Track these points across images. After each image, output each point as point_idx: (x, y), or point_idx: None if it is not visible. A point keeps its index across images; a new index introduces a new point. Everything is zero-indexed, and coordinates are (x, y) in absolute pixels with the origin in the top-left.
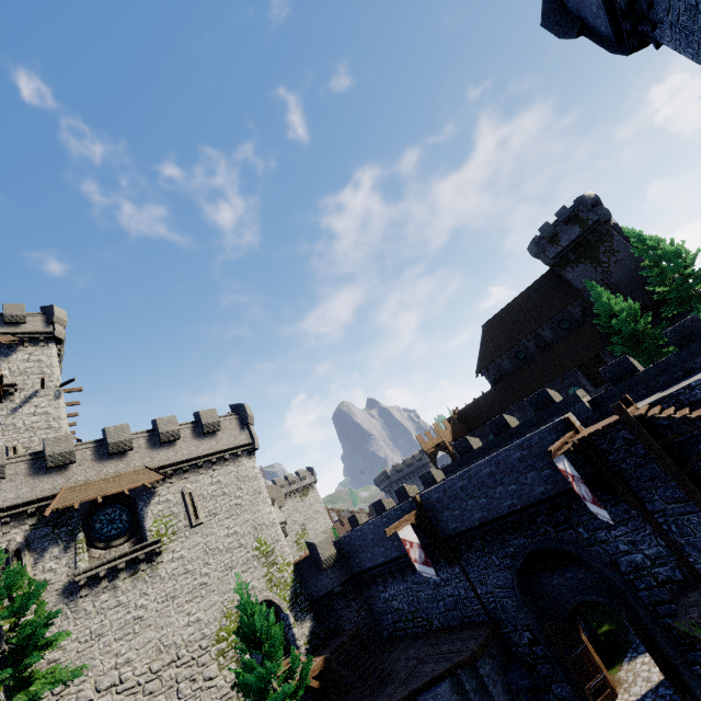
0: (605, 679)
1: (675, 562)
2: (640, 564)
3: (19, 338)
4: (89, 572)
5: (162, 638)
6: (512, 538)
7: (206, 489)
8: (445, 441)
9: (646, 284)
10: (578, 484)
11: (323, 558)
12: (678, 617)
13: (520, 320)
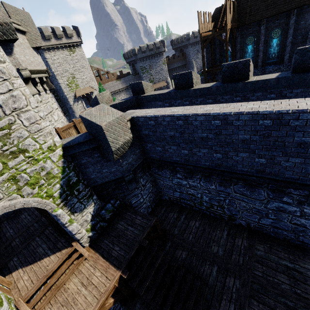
0: None
1: None
2: None
3: None
4: None
5: None
6: None
7: None
8: (227, 27)
9: None
10: None
11: (114, 147)
12: None
13: None
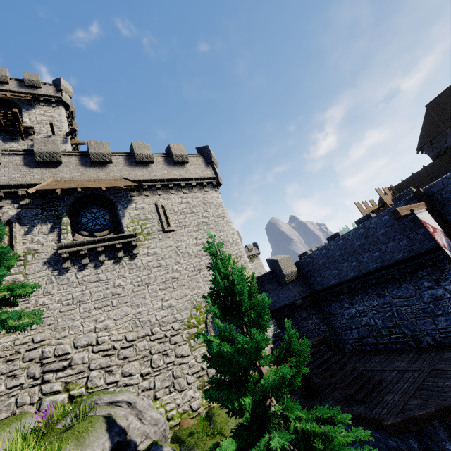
0: None
1: None
2: None
3: (35, 96)
4: (70, 248)
5: (137, 314)
6: None
7: (176, 206)
8: (387, 204)
9: None
10: None
11: (285, 272)
12: None
13: None
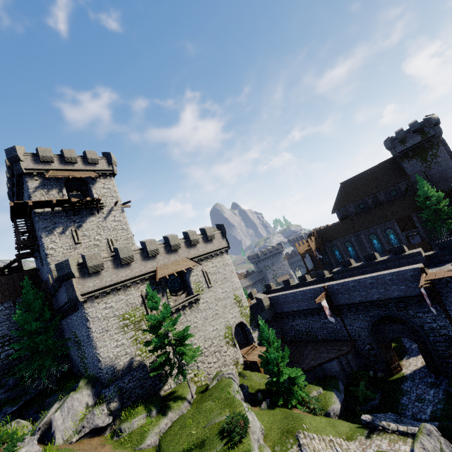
0: (399, 364)
1: (450, 329)
2: (434, 327)
3: (98, 174)
4: (175, 307)
5: (205, 335)
6: (373, 310)
7: (211, 269)
8: (312, 249)
9: (449, 179)
10: (427, 298)
11: (265, 305)
12: (451, 349)
13: (366, 185)
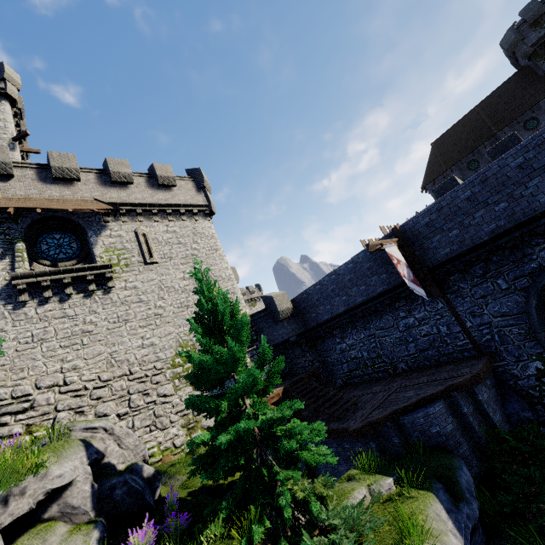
0: None
1: None
2: None
3: None
4: (28, 279)
5: (113, 353)
6: (536, 250)
7: (161, 235)
8: None
9: None
10: None
11: (280, 309)
12: None
13: (478, 128)
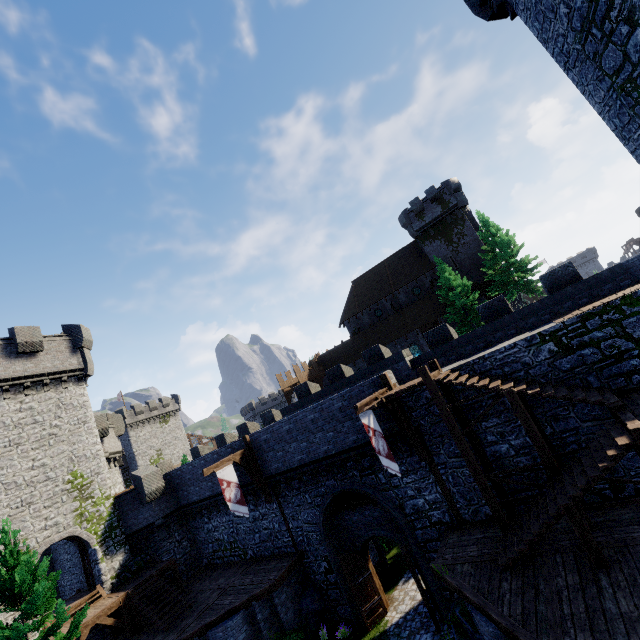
0: (380, 600)
1: (446, 507)
2: (420, 507)
3: None
4: None
5: None
6: (324, 479)
7: (10, 416)
8: (300, 382)
9: (482, 267)
10: (378, 439)
11: (148, 491)
12: (437, 557)
13: (383, 281)
